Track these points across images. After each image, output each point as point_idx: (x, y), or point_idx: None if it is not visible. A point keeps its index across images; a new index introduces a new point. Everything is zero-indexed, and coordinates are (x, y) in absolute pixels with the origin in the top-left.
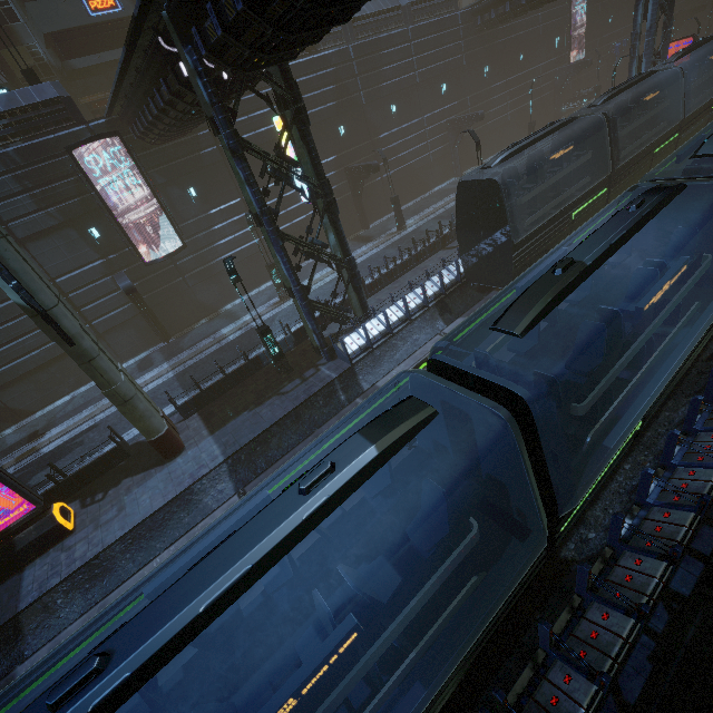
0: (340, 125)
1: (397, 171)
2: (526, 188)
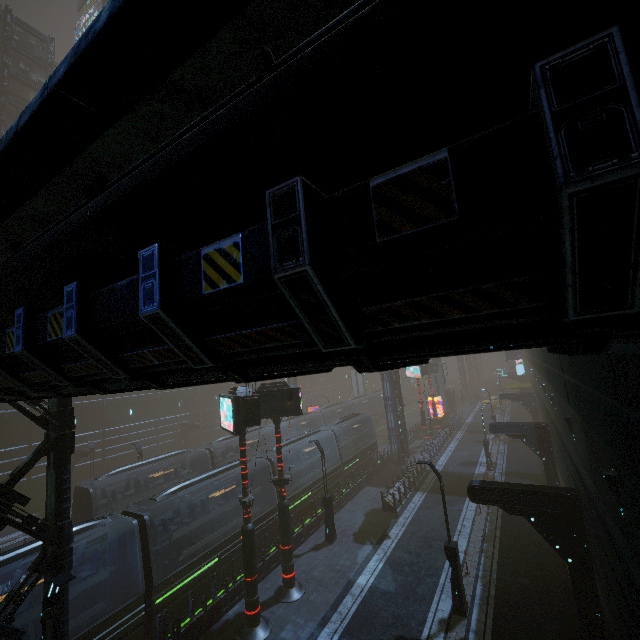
0: (76, 417)
1: (122, 454)
2: (131, 494)
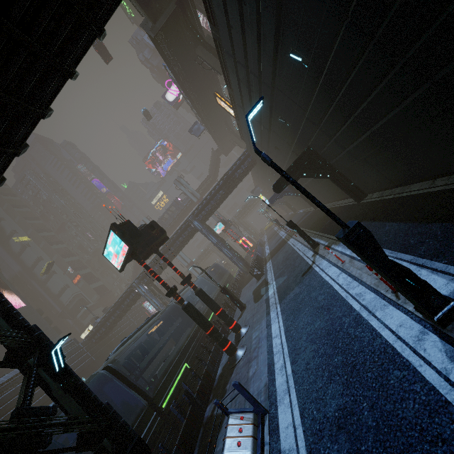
0: None
1: None
2: None
